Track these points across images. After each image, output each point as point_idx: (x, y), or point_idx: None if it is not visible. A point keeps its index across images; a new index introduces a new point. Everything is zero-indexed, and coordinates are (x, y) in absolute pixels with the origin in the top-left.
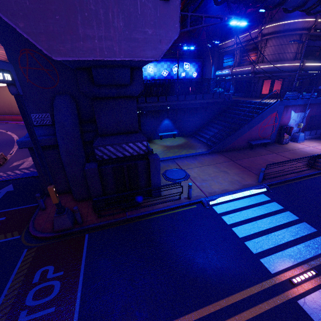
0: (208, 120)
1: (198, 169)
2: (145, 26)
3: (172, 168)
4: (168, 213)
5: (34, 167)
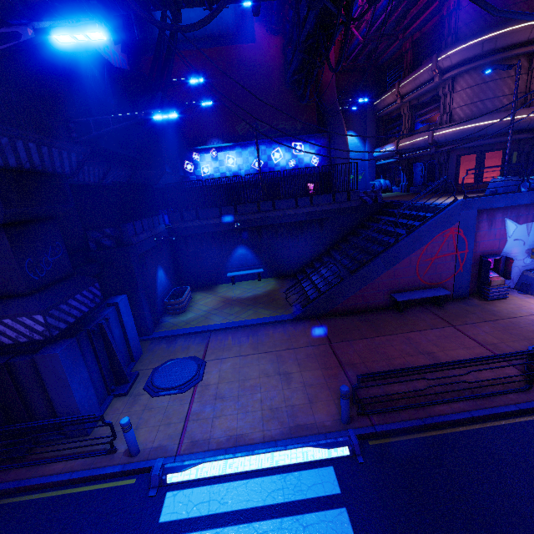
0: (330, 244)
1: (234, 363)
2: None
3: (187, 354)
4: (55, 495)
5: None
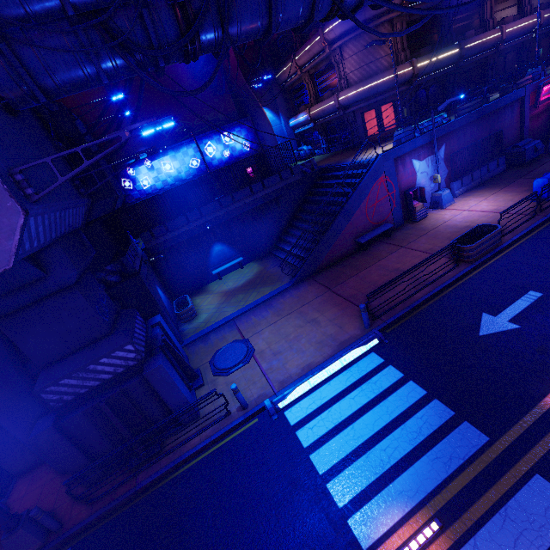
0: (289, 218)
1: (271, 330)
2: None
3: (228, 341)
4: (208, 454)
5: None
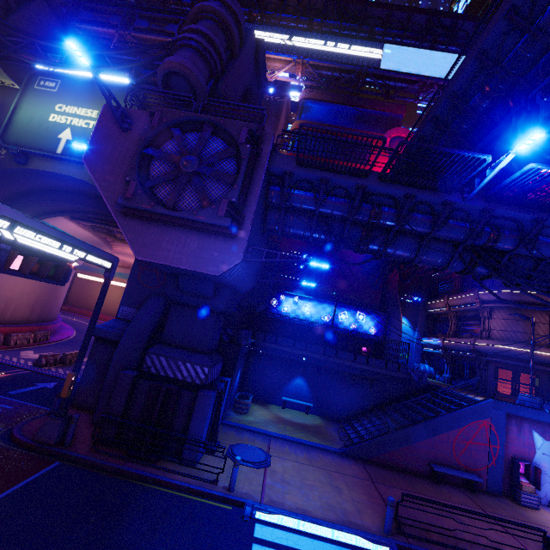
0: (375, 404)
1: (294, 465)
2: (213, 250)
3: (255, 445)
4: (178, 494)
5: None
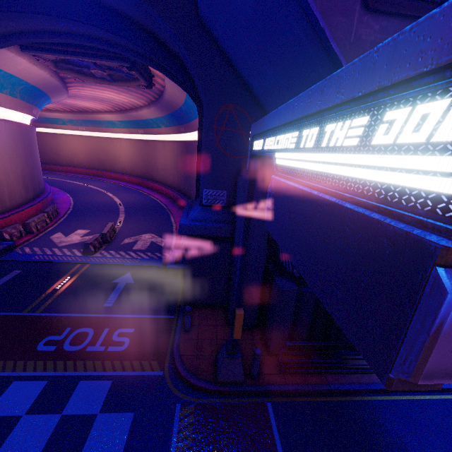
0: None
1: None
2: None
3: None
4: (403, 399)
5: (151, 251)
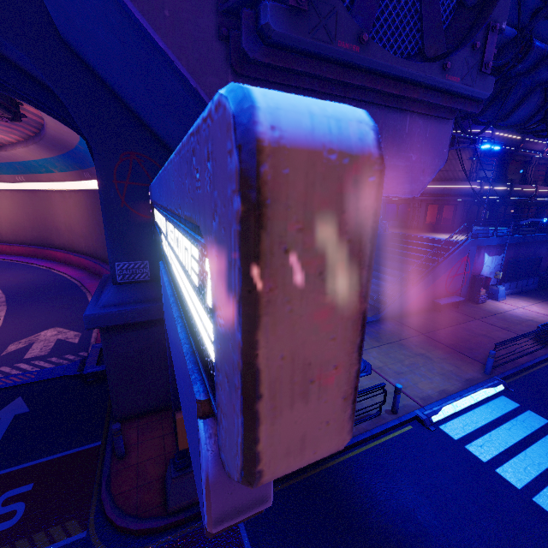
0: None
1: (378, 352)
2: (409, 150)
3: None
4: (371, 447)
5: (58, 354)
